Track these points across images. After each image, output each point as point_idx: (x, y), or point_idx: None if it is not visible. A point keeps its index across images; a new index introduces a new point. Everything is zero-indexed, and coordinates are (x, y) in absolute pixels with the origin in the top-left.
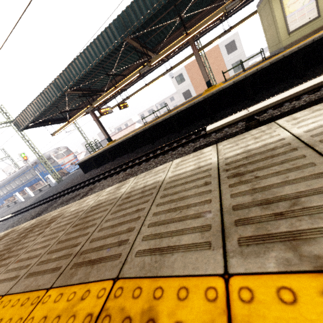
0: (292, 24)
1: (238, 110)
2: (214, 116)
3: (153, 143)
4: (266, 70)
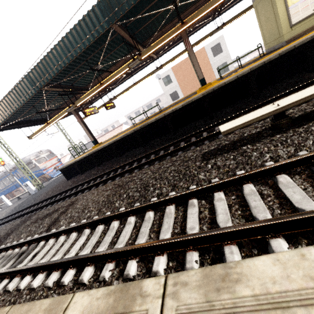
0: (295, 16)
1: (242, 108)
2: (213, 116)
3: (145, 145)
4: (273, 63)
